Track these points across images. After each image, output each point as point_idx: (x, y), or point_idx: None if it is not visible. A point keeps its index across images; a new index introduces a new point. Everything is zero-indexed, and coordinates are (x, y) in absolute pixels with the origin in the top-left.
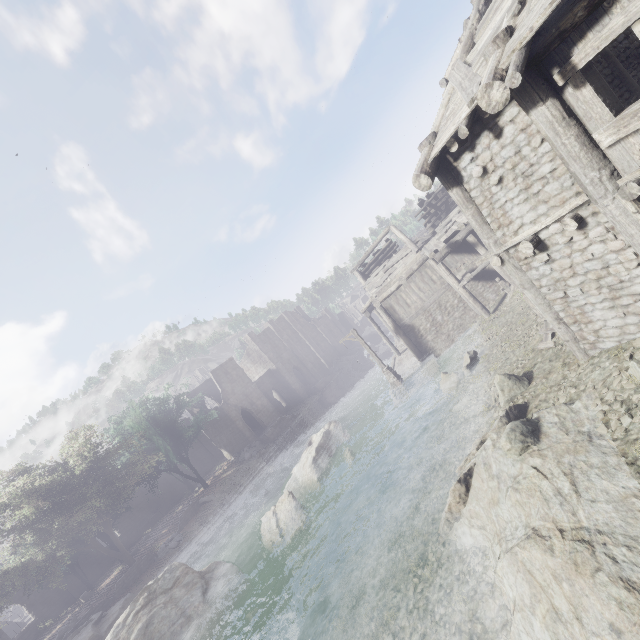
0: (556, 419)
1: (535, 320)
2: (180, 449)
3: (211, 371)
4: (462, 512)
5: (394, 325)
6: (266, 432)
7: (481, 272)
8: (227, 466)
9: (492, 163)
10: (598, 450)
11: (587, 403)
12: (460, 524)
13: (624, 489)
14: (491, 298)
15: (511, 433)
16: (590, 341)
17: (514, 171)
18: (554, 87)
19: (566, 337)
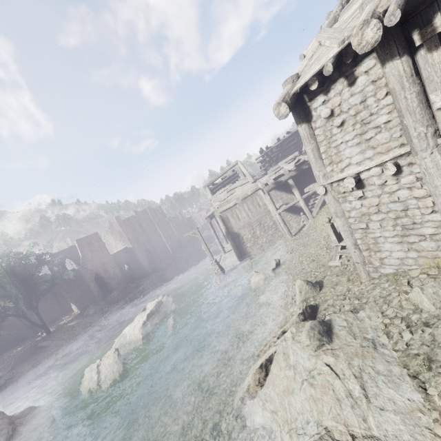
0: (345, 323)
1: (325, 245)
2: (31, 299)
3: (76, 239)
4: (258, 393)
5: (226, 231)
6: (112, 295)
7: (291, 207)
8: (72, 318)
9: (339, 107)
10: (382, 358)
11: (370, 314)
12: (254, 403)
13: (410, 401)
14: (294, 226)
15: (311, 331)
16: (375, 266)
17: (355, 117)
18: (410, 47)
19: (358, 259)
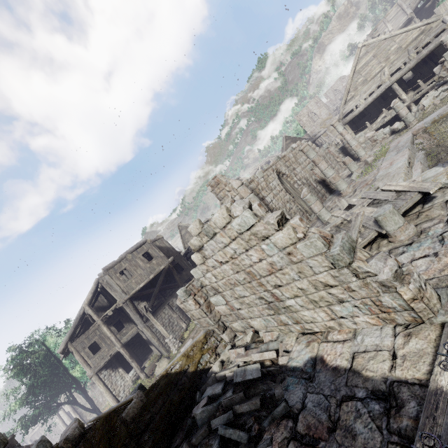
0: None
1: None
2: None
3: None
4: None
5: None
6: None
7: None
8: None
9: None
10: None
11: None
12: None
13: None
14: None
15: None
16: None
17: None
18: None
19: None
